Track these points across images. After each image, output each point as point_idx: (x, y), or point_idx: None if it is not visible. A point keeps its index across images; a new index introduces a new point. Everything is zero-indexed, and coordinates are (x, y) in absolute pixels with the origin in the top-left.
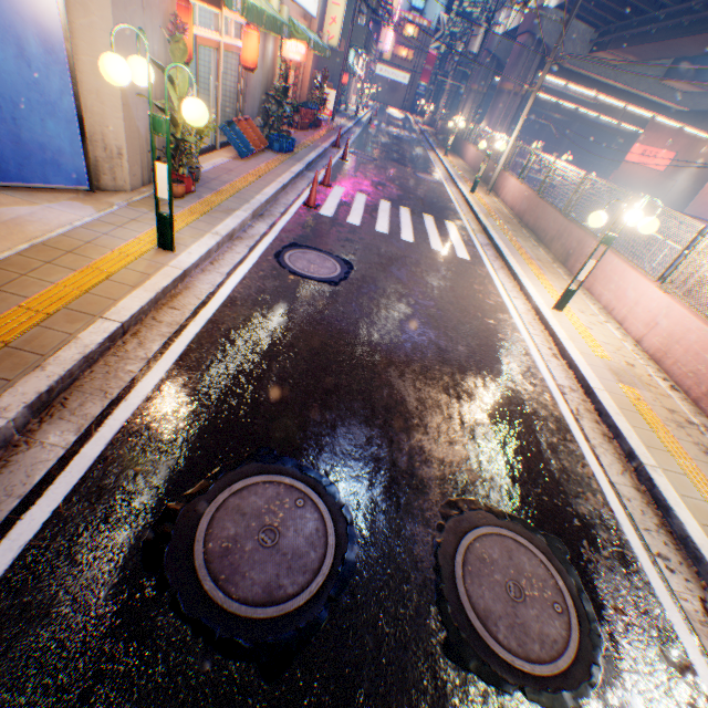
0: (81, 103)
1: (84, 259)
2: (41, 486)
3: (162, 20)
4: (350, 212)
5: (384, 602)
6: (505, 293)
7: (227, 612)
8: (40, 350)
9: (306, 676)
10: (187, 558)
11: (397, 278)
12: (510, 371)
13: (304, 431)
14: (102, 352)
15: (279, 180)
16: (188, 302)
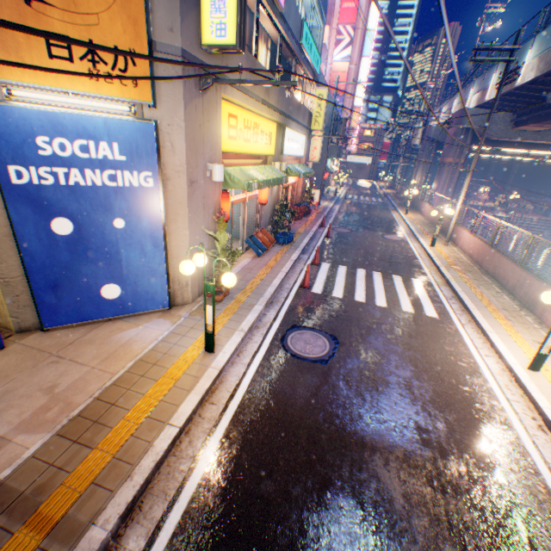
0: (169, 265)
1: (162, 368)
2: None
3: (213, 208)
4: (334, 286)
5: None
6: (475, 351)
7: None
8: (131, 458)
9: None
10: None
11: (375, 347)
12: (493, 451)
13: (304, 537)
14: (166, 454)
15: (283, 270)
16: (222, 395)
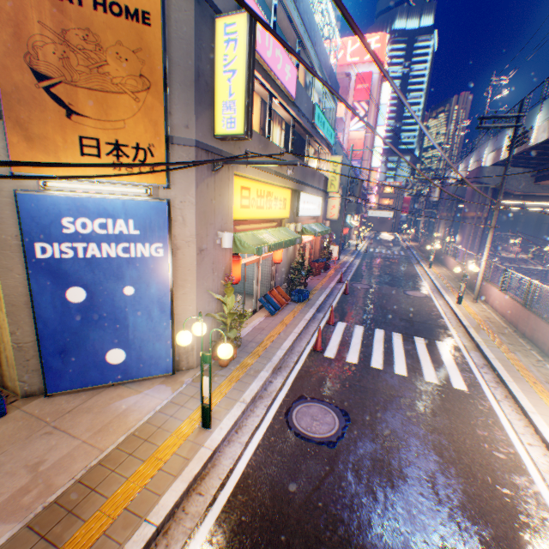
0: (174, 329)
1: (152, 446)
2: None
3: (223, 271)
4: (348, 349)
5: None
6: (515, 437)
7: None
8: None
9: None
10: None
11: (392, 427)
12: None
13: None
14: None
15: (295, 330)
16: (211, 483)
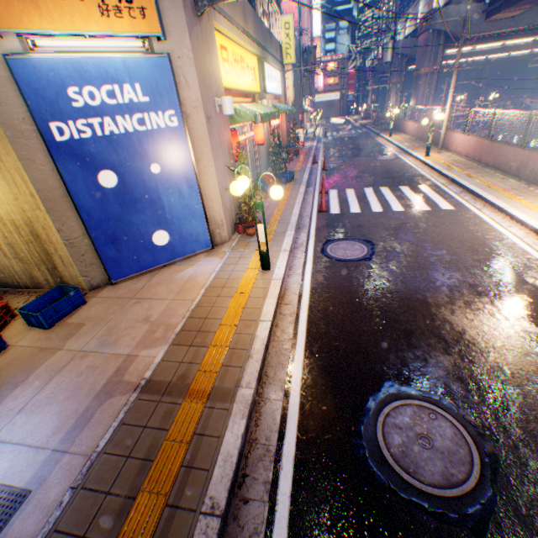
0: (204, 206)
1: (231, 289)
2: (282, 424)
3: (227, 146)
4: (349, 205)
5: (534, 482)
6: (497, 226)
7: (426, 493)
8: (243, 346)
9: (505, 535)
10: (382, 459)
11: (407, 241)
12: None
13: (407, 367)
14: (268, 340)
15: (297, 202)
16: (291, 298)
